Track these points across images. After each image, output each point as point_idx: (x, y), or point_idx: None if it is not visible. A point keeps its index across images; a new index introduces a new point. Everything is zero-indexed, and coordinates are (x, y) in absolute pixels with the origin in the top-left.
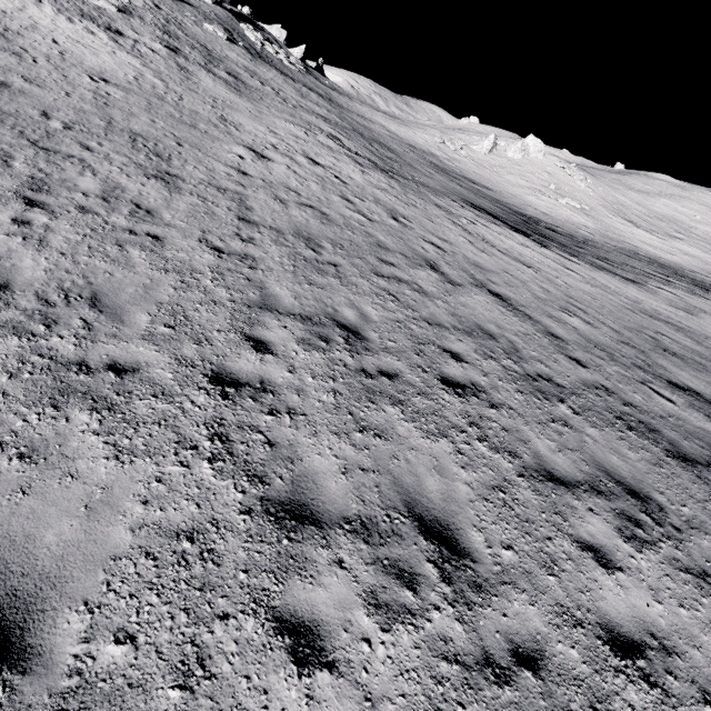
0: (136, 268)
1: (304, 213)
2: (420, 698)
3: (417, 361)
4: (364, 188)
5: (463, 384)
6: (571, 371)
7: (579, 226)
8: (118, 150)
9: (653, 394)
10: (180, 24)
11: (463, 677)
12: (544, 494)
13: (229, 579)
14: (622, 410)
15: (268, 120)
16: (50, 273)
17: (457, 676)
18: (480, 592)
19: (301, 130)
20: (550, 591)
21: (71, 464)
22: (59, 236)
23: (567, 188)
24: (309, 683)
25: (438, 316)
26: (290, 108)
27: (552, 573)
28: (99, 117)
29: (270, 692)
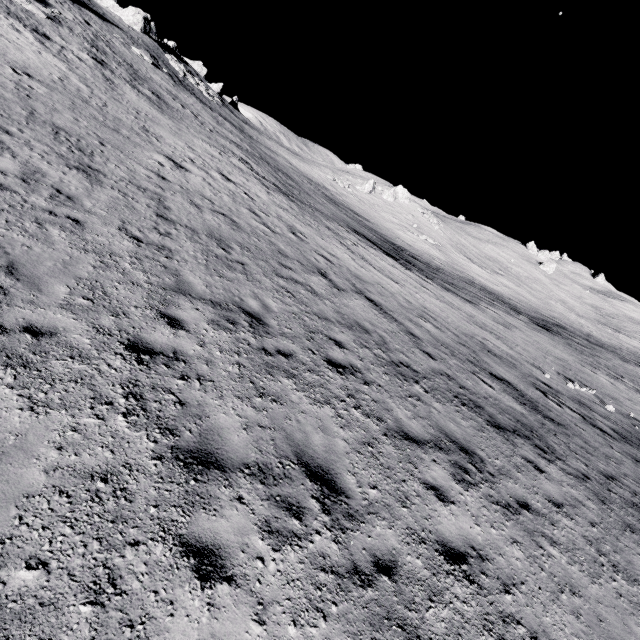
0: (55, 245)
1: (217, 219)
2: (303, 600)
3: (308, 345)
4: (269, 206)
5: (344, 365)
6: (424, 361)
7: (434, 257)
8: (39, 139)
9: (480, 382)
10: (108, 42)
11: (337, 583)
12: (402, 449)
13: (140, 512)
14: (459, 391)
15: (187, 137)
16: None
17: (332, 582)
18: (352, 520)
19: (216, 151)
20: (403, 518)
21: None
22: None
23: (425, 228)
24: (210, 594)
25: (326, 312)
26: (207, 131)
27: (405, 506)
28: (21, 106)
29: (176, 603)
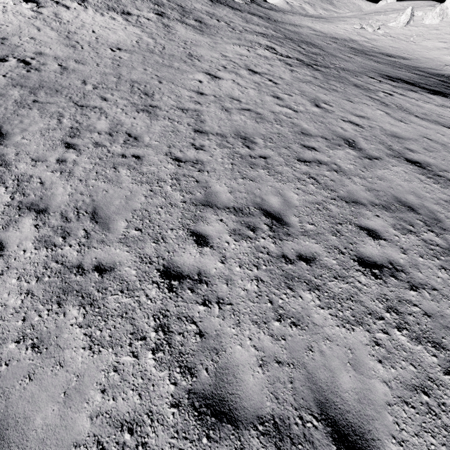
0: (122, 184)
1: (243, 117)
2: None
3: (333, 242)
4: (292, 84)
5: (380, 264)
6: None
7: None
8: (122, 96)
9: None
10: None
11: None
12: None
13: None
14: None
15: (221, 47)
16: (71, 196)
17: None
18: None
19: (244, 49)
20: None
21: (61, 354)
22: (80, 167)
23: None
24: None
25: (355, 193)
26: (237, 33)
27: None
28: (113, 75)
29: None
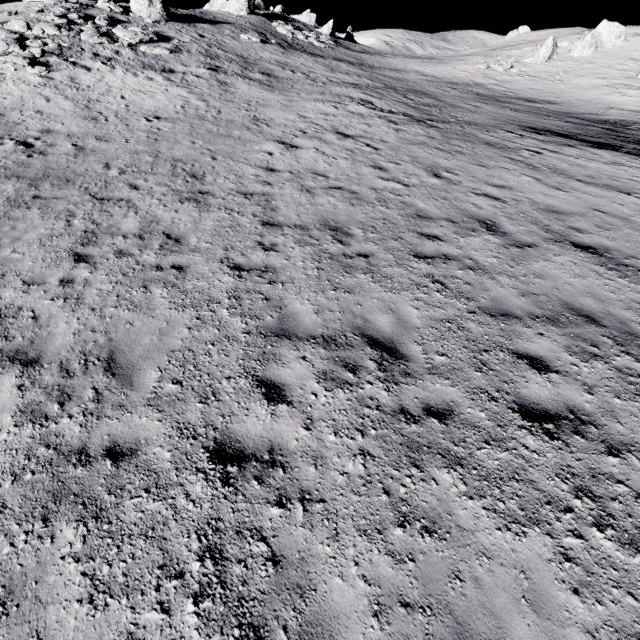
0: (155, 310)
1: (332, 198)
2: None
3: (478, 382)
4: (399, 148)
5: (555, 414)
6: None
7: None
8: (160, 181)
9: None
10: (220, 44)
11: None
12: None
13: None
14: None
15: (298, 106)
16: (77, 336)
17: None
18: None
19: (330, 105)
20: None
21: (41, 614)
22: (94, 289)
23: None
24: None
25: (503, 300)
26: (320, 86)
27: None
28: (148, 154)
29: None
